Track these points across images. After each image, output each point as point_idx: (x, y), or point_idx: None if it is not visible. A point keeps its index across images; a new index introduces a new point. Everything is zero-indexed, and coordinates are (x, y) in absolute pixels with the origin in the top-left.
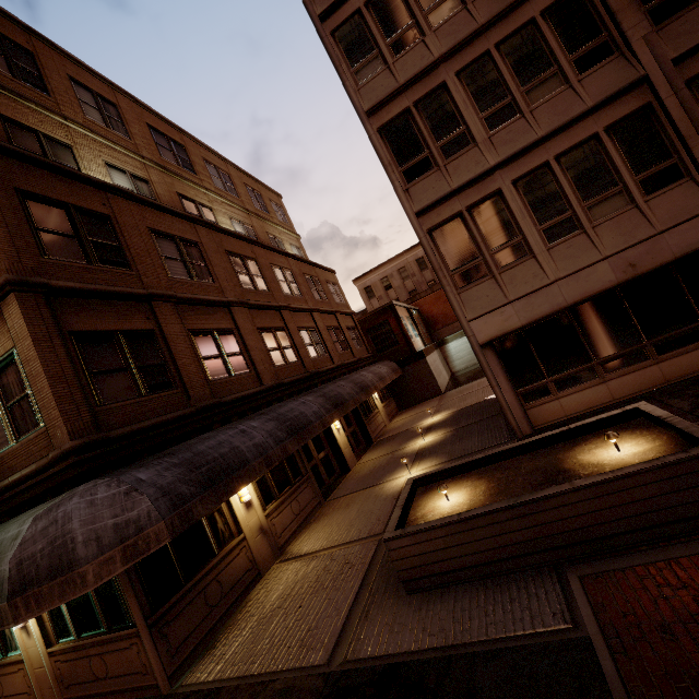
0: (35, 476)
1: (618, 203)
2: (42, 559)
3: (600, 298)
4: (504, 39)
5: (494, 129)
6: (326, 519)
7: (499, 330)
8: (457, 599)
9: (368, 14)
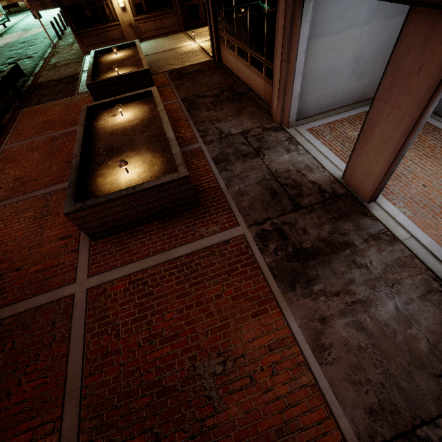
0: None
1: None
2: None
3: None
4: None
5: None
6: (164, 39)
7: None
8: None
9: None
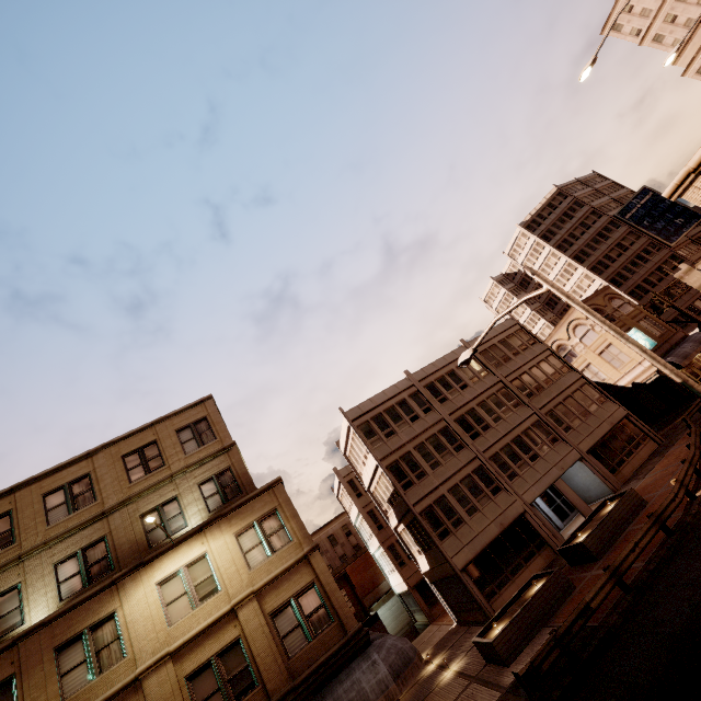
0: (338, 652)
1: (486, 499)
2: (398, 661)
3: (496, 540)
4: (427, 438)
5: (434, 469)
6: None
7: (465, 561)
8: (525, 652)
9: (372, 422)
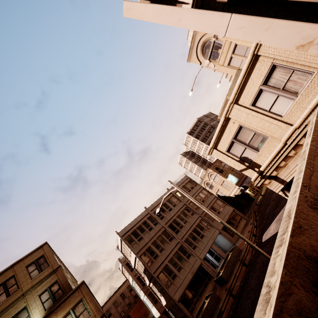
0: None
1: (185, 261)
2: None
3: (191, 281)
4: (157, 237)
5: (161, 252)
6: None
7: (179, 295)
8: None
9: (131, 235)
